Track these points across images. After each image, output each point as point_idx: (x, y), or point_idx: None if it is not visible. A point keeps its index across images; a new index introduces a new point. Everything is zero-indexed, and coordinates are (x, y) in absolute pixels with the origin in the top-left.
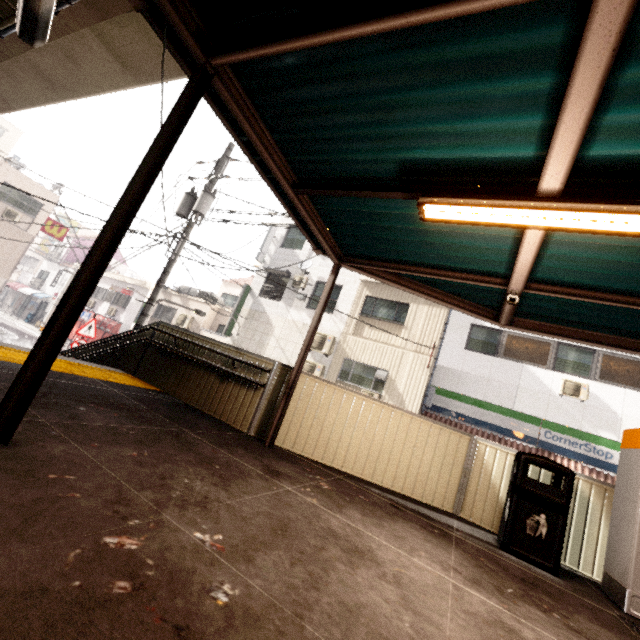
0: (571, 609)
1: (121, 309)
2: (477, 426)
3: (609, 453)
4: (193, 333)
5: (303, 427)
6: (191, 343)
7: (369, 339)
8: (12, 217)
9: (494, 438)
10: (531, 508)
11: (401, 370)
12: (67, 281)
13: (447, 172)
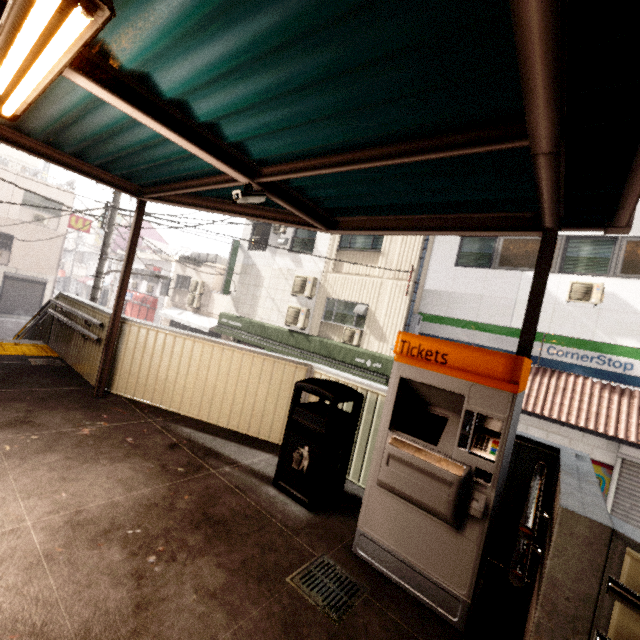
0: (220, 550)
1: (156, 285)
2: None
3: (629, 364)
4: (73, 299)
5: (141, 375)
6: (66, 309)
7: (348, 274)
8: (41, 221)
9: None
10: (298, 440)
11: (380, 301)
12: (115, 268)
13: None
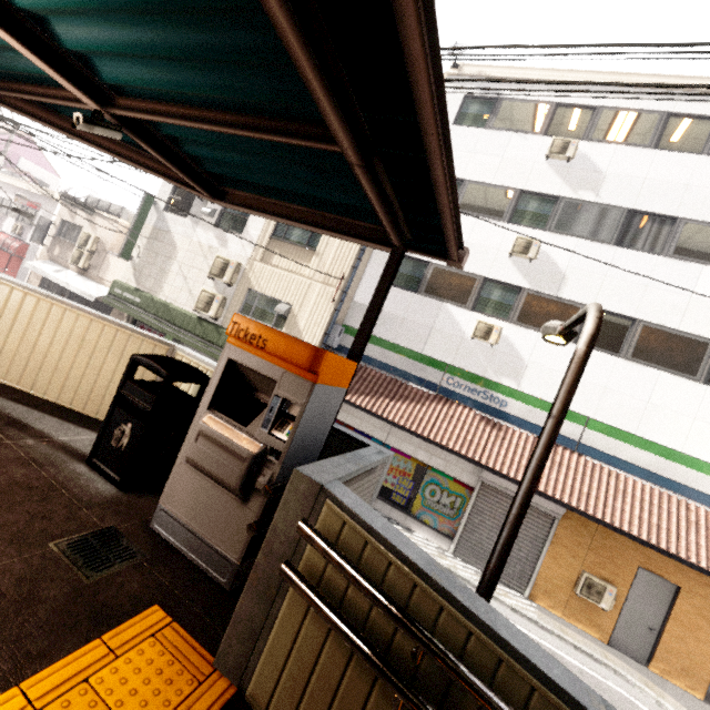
0: None
1: (28, 227)
2: (382, 370)
3: (505, 401)
4: None
5: None
6: None
7: (277, 267)
8: None
9: (396, 383)
10: (122, 416)
11: (305, 304)
12: None
13: None
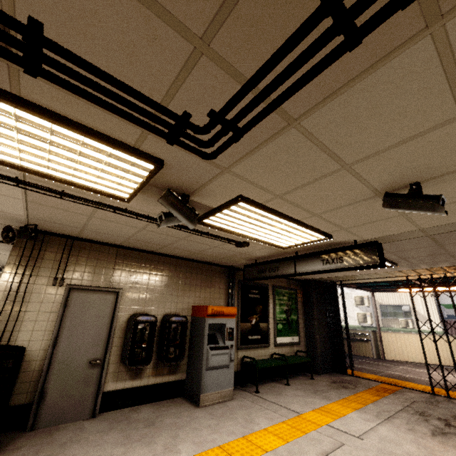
0: None
1: None
2: None
3: None
4: None
5: (391, 350)
6: None
7: None
8: None
9: None
10: None
11: (416, 302)
12: None
13: (399, 282)
